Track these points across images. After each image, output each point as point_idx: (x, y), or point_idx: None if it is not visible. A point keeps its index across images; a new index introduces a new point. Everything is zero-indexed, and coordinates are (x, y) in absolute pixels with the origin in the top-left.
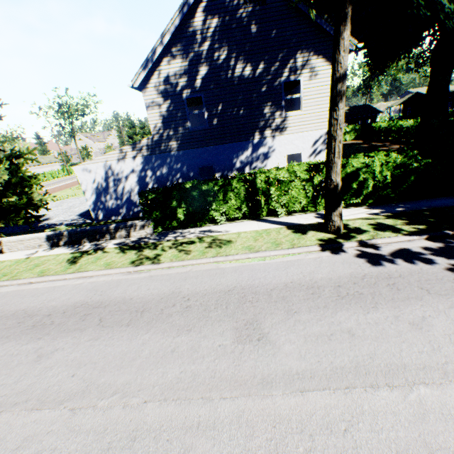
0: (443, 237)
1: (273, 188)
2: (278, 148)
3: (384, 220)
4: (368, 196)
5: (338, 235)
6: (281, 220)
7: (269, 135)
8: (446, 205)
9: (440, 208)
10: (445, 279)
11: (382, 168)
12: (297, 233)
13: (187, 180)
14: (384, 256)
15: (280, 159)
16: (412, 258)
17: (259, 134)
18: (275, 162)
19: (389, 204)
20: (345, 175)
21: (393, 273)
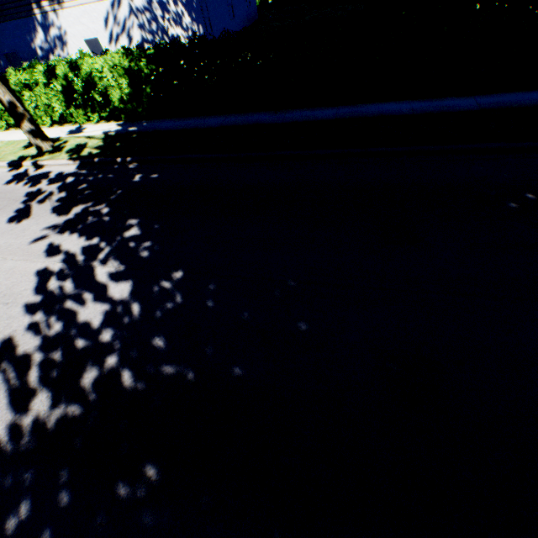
0: (92, 164)
1: (27, 92)
2: (69, 30)
3: (95, 141)
4: (118, 110)
5: (38, 154)
6: (46, 131)
7: (50, 9)
8: (169, 128)
9: (157, 131)
10: (11, 199)
11: (114, 74)
12: (24, 148)
13: (3, 71)
14: (27, 177)
15: (80, 47)
16: (35, 181)
17: (37, 7)
18: (77, 50)
19: (142, 121)
20: (82, 81)
21: (1, 191)
